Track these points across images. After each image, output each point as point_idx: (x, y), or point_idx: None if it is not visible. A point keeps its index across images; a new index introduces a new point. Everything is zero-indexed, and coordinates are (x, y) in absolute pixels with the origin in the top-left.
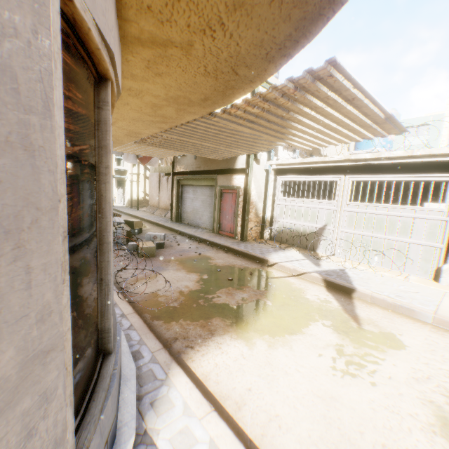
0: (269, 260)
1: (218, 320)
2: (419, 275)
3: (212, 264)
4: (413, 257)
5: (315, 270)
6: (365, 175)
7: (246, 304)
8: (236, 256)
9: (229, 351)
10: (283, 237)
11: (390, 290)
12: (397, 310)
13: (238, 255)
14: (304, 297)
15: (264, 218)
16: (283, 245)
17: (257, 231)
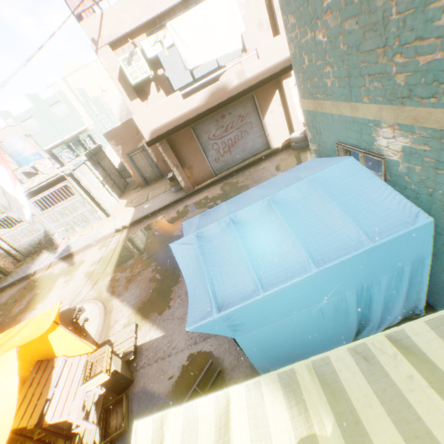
0: (32, 273)
1: (21, 316)
2: (97, 221)
3: (0, 306)
4: (89, 216)
5: (56, 257)
6: (36, 197)
7: (30, 301)
8: (12, 288)
9: (30, 317)
10: (33, 250)
11: (85, 241)
12: (87, 247)
13: (13, 286)
14: (54, 275)
15: (8, 251)
16: (37, 254)
17: (13, 261)
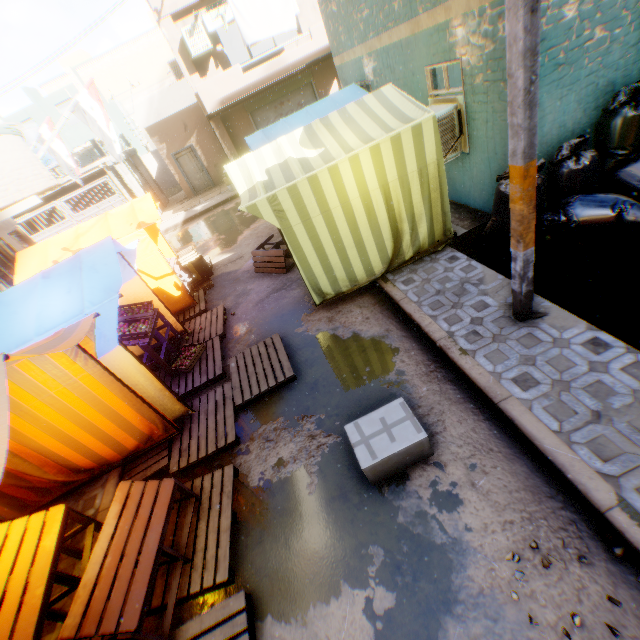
0: None
1: None
2: None
3: None
4: None
5: None
6: (69, 195)
7: None
8: None
9: None
10: None
11: None
12: None
13: None
14: None
15: None
16: None
17: None
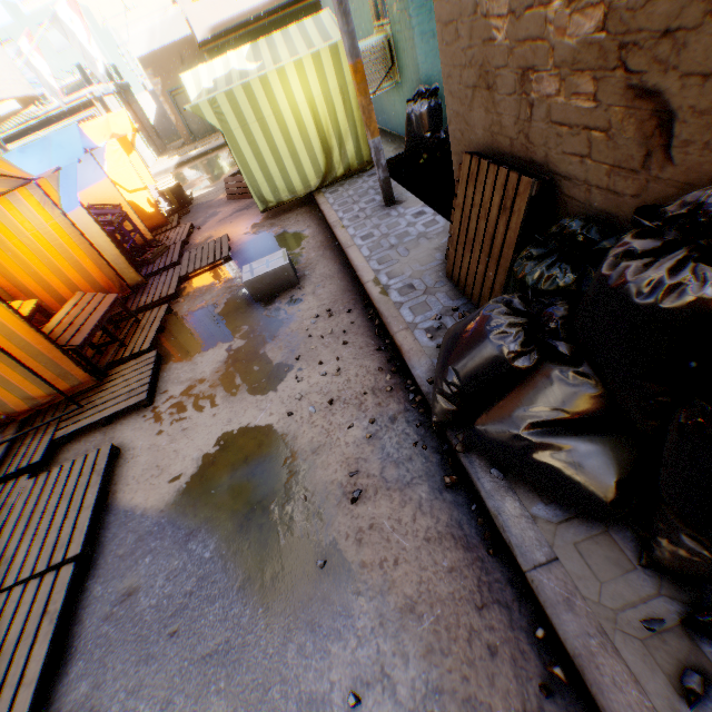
0: None
1: None
2: None
3: None
4: None
5: None
6: (55, 127)
7: None
8: None
9: None
10: None
11: None
12: None
13: None
14: None
15: None
16: None
17: None
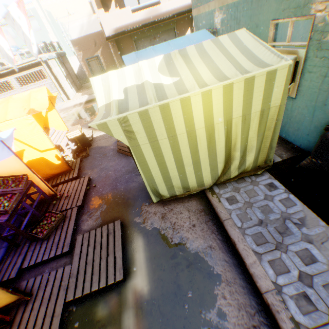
0: None
1: None
2: (60, 102)
3: None
4: None
5: None
6: (17, 74)
7: None
8: None
9: None
10: None
11: None
12: None
13: None
14: None
15: None
16: None
17: None
